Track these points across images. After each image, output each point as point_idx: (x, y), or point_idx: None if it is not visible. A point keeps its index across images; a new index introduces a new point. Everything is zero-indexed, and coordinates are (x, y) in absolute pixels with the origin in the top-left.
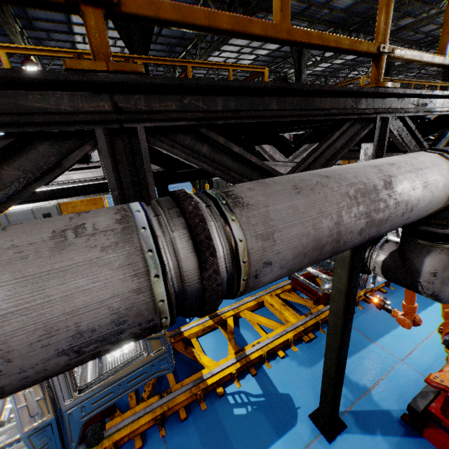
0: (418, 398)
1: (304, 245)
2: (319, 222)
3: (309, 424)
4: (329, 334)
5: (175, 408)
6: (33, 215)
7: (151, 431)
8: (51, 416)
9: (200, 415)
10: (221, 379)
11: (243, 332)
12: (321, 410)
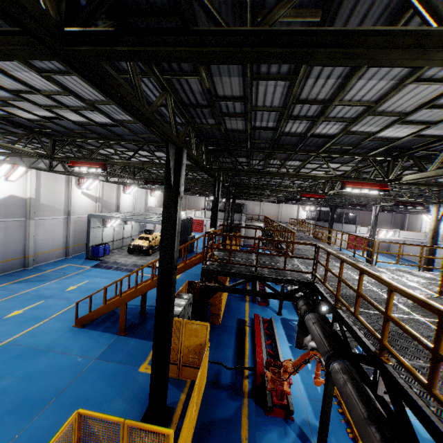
0: None
1: None
2: None
3: None
4: None
5: None
6: None
7: None
8: None
9: None
10: None
11: None
12: None
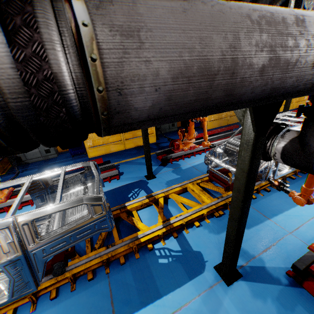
0: (301, 259)
1: (187, 63)
2: (208, 37)
3: (214, 272)
4: (232, 207)
5: (117, 256)
6: None
7: (100, 270)
8: (20, 254)
9: (135, 262)
10: (151, 239)
11: (170, 208)
12: (223, 263)
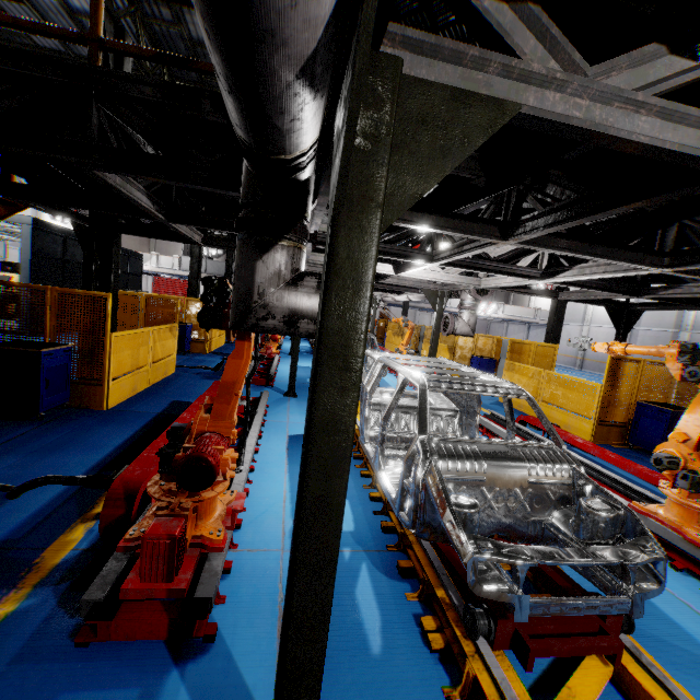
0: None
1: None
2: None
3: None
4: None
5: None
6: None
7: None
8: None
9: None
10: None
11: None
12: None
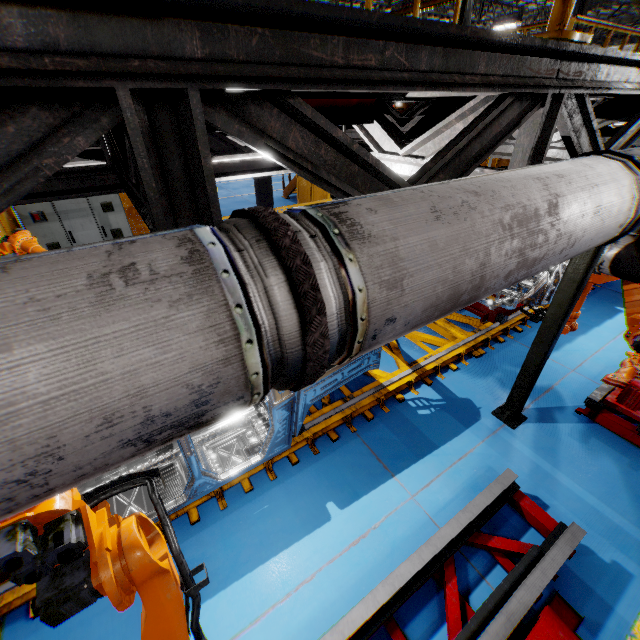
0: (596, 392)
1: None
2: None
3: (493, 418)
4: (543, 328)
5: (360, 411)
6: (88, 205)
7: (341, 429)
8: (293, 394)
9: (386, 416)
10: (398, 388)
11: (406, 349)
12: (508, 404)
